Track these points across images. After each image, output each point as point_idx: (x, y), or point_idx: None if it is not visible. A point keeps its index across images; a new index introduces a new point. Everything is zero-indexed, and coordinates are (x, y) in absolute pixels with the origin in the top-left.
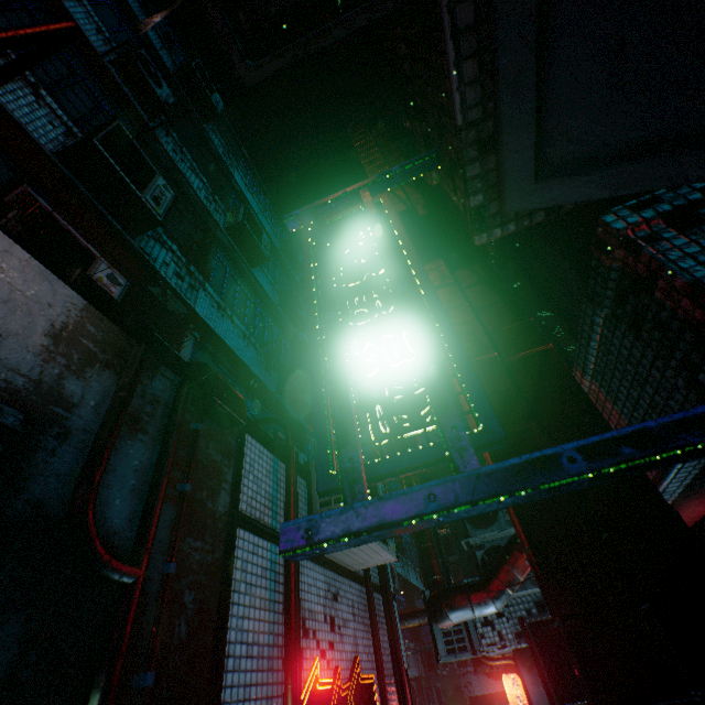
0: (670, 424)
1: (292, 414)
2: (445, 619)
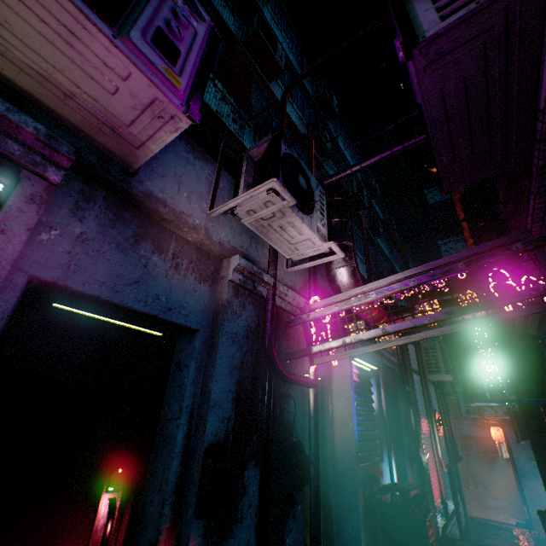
0: (540, 400)
1: None
2: (473, 403)
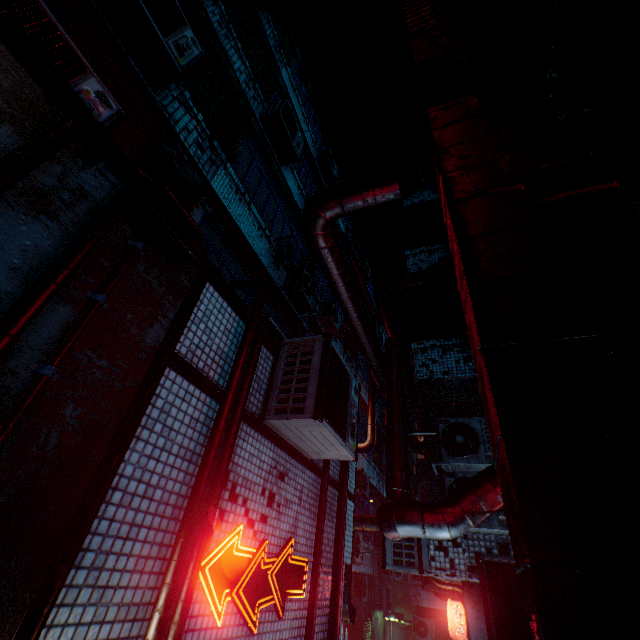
0: None
1: (294, 314)
2: (392, 530)
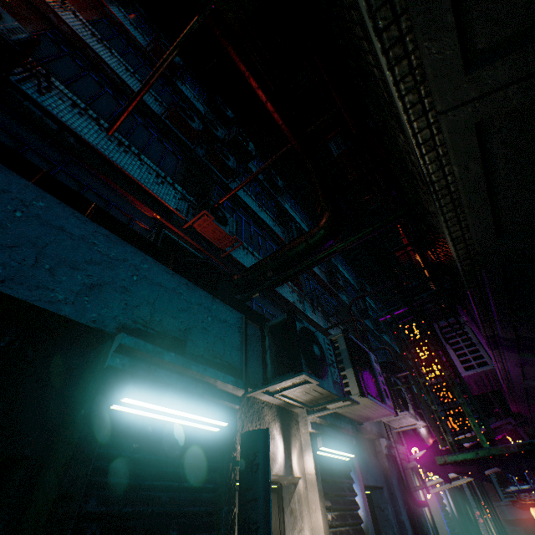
0: None
1: None
2: (508, 488)
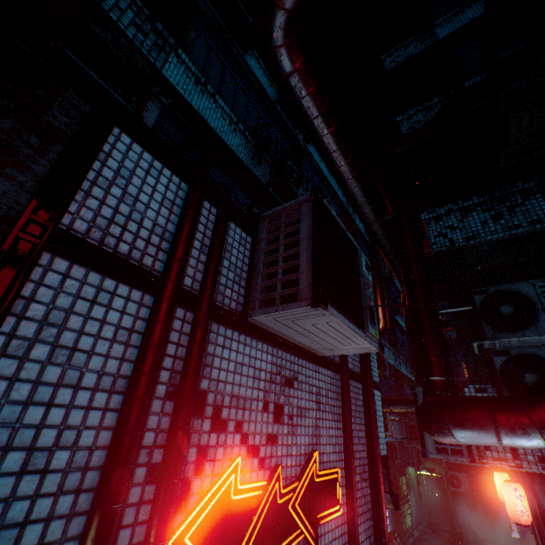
0: None
1: None
2: (446, 436)
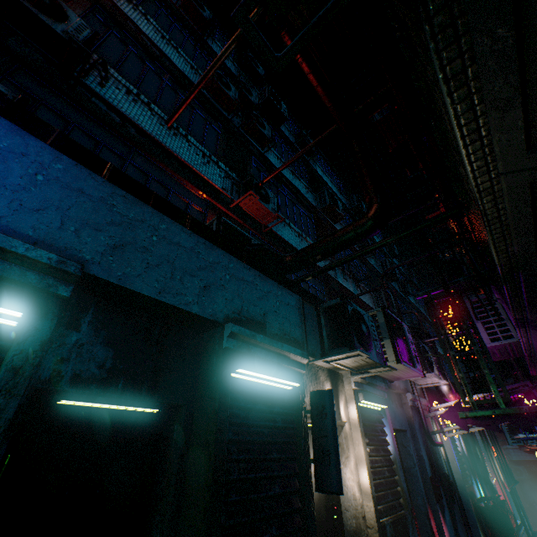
0: None
1: None
2: (517, 435)
